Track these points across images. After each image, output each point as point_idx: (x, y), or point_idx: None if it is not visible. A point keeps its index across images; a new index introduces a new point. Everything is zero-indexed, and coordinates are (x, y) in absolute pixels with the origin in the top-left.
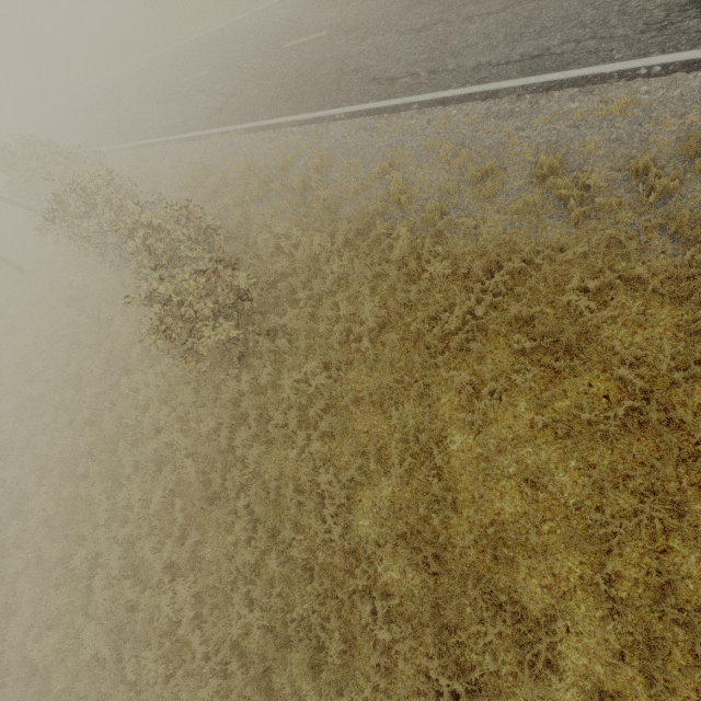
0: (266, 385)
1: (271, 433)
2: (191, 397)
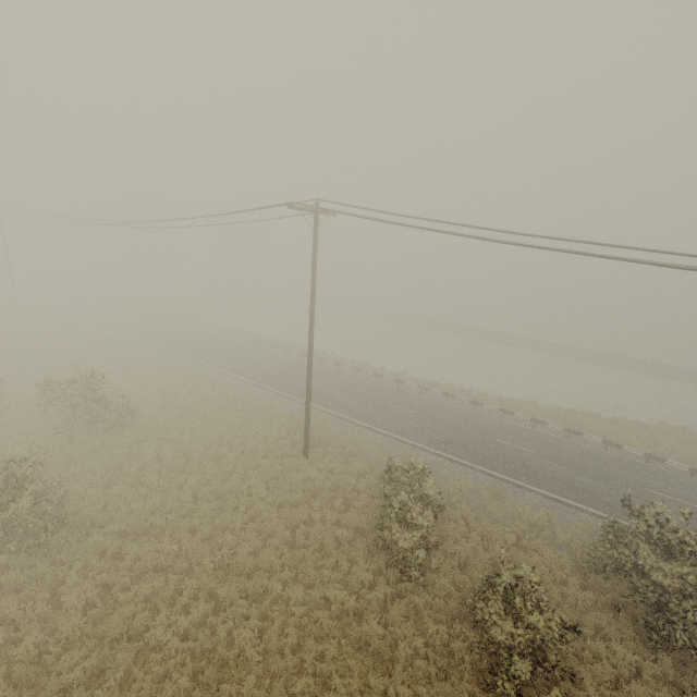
0: None
1: None
2: None
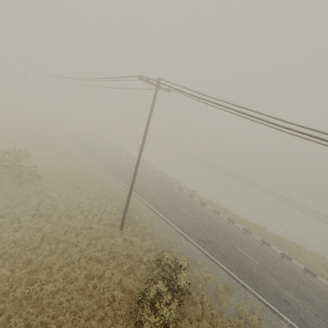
0: None
1: None
2: None
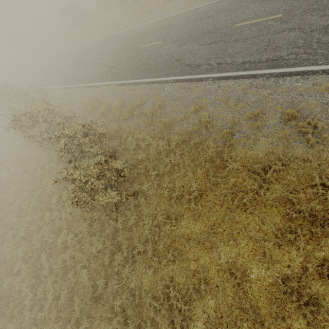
0: (132, 224)
1: (134, 255)
2: (86, 229)
